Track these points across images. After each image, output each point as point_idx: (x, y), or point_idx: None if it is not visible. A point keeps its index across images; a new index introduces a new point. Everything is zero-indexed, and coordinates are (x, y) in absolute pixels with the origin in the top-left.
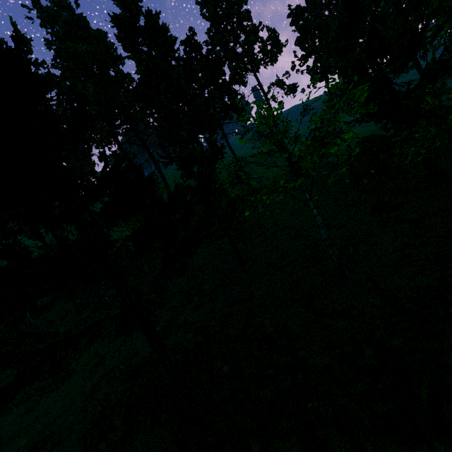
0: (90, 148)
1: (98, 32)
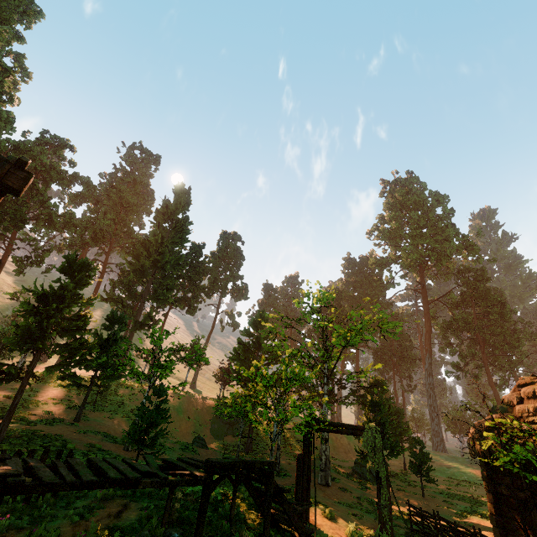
0: (81, 306)
1: (152, 191)
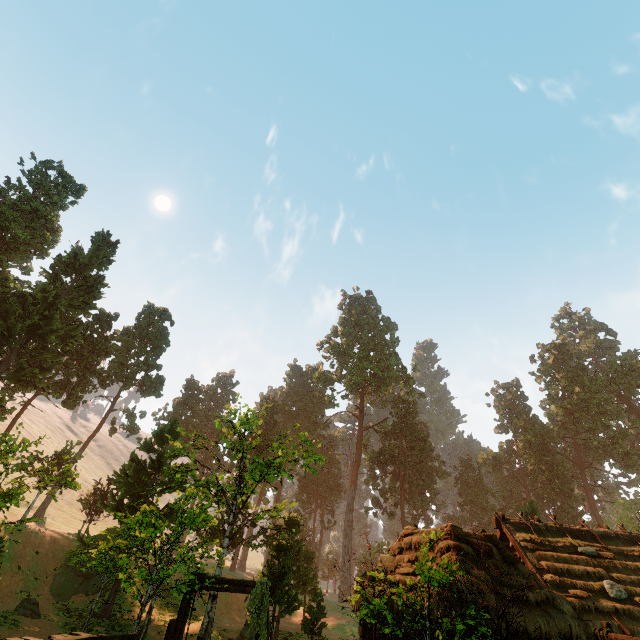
0: None
1: (59, 227)
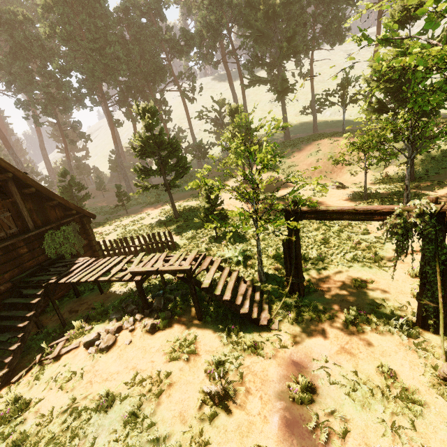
0: (163, 138)
1: None
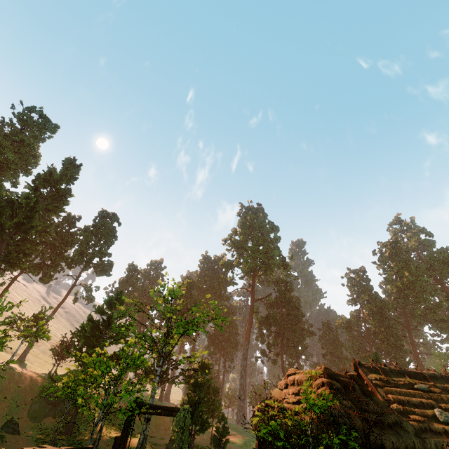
0: None
1: (39, 154)
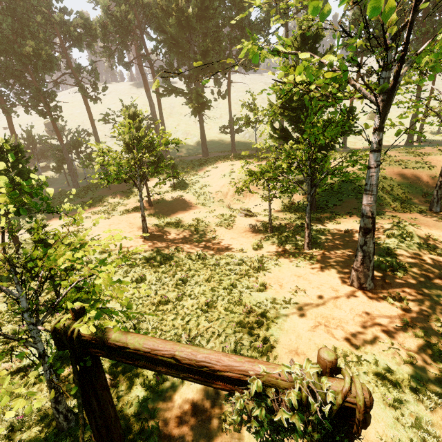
0: None
1: None
